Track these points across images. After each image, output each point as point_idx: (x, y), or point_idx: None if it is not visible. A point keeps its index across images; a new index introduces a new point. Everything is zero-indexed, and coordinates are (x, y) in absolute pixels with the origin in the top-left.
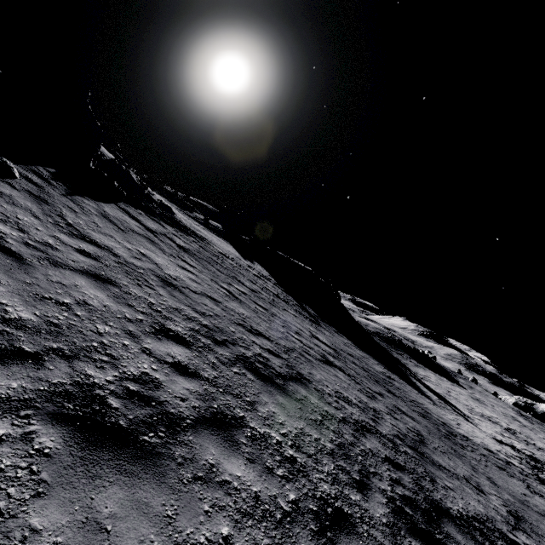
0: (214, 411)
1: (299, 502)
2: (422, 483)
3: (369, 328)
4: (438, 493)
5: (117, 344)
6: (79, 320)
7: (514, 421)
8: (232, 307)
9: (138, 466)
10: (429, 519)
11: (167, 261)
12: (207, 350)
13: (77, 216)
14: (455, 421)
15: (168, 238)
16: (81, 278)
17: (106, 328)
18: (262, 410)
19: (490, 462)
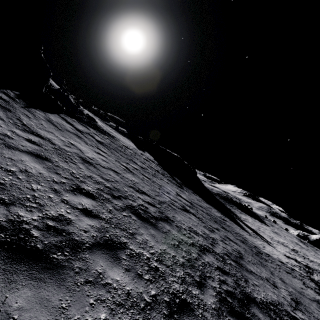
0: (106, 239)
1: (157, 296)
2: (239, 282)
3: (213, 191)
4: (249, 288)
5: (44, 196)
6: (20, 181)
7: (297, 245)
8: (127, 177)
9: (46, 274)
10: (242, 304)
11: (88, 148)
12: (107, 201)
13: (30, 120)
14: (262, 245)
15: (90, 135)
16: (26, 156)
17: (38, 186)
18: (139, 238)
19: (281, 269)
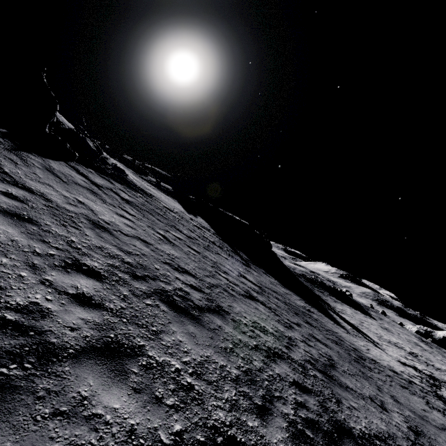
0: (108, 341)
1: (184, 433)
2: (328, 404)
3: (296, 271)
4: (343, 414)
5: (10, 275)
6: None
7: (416, 346)
8: (163, 249)
9: None
10: (330, 440)
11: (105, 209)
12: (121, 283)
13: (17, 167)
14: (365, 347)
15: (113, 191)
16: None
17: (4, 260)
18: (168, 339)
19: (394, 382)
